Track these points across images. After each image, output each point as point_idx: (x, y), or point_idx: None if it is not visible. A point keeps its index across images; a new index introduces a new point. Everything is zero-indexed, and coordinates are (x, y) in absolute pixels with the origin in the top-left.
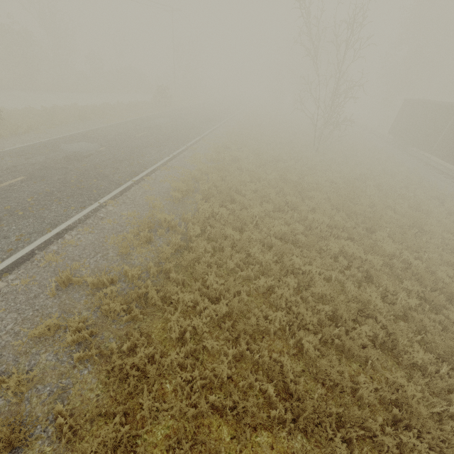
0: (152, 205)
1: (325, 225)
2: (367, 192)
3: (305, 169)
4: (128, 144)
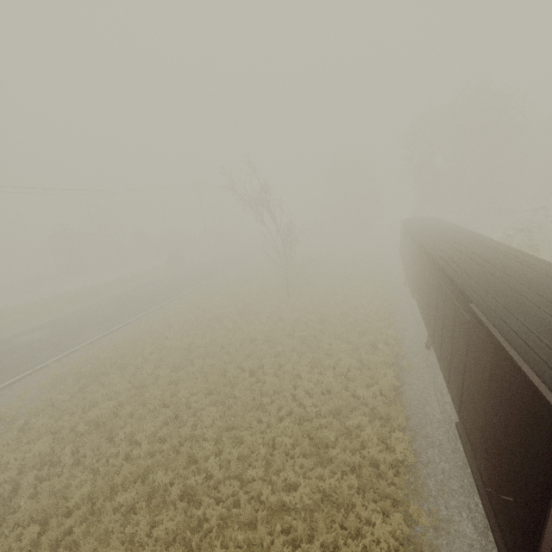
0: (17, 395)
1: (155, 403)
2: (274, 348)
3: (241, 324)
4: (78, 326)
